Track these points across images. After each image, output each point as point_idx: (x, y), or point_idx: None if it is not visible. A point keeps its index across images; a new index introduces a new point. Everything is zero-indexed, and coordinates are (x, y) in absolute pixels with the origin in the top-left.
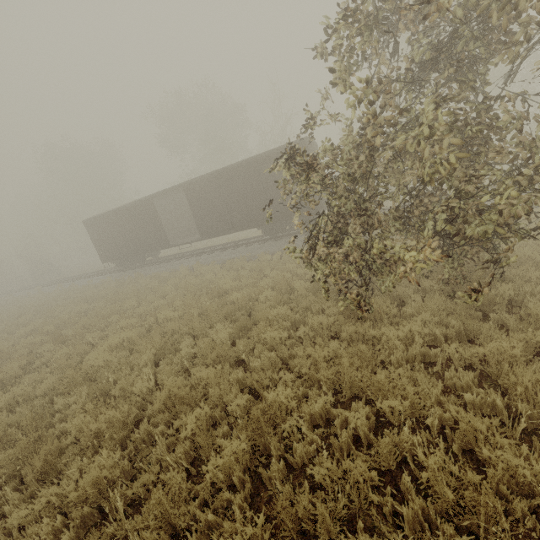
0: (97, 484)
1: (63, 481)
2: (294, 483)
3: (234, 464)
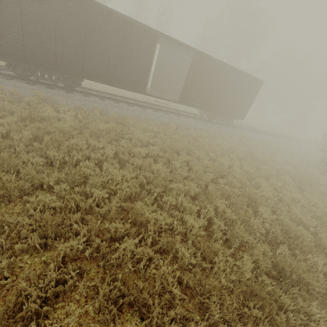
0: None
1: None
2: None
3: None
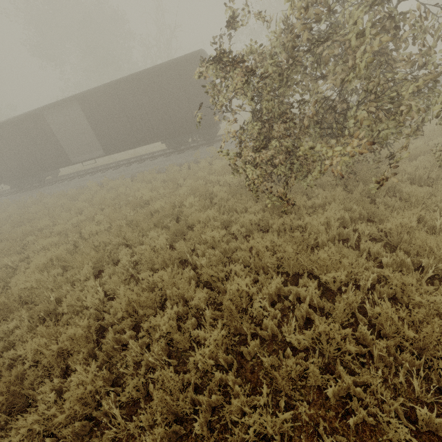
0: (82, 400)
1: (40, 406)
2: (270, 351)
3: (215, 348)
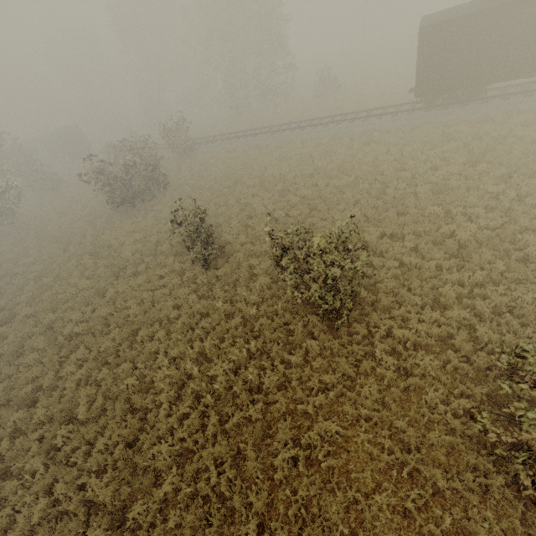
0: None
1: None
2: None
3: None
